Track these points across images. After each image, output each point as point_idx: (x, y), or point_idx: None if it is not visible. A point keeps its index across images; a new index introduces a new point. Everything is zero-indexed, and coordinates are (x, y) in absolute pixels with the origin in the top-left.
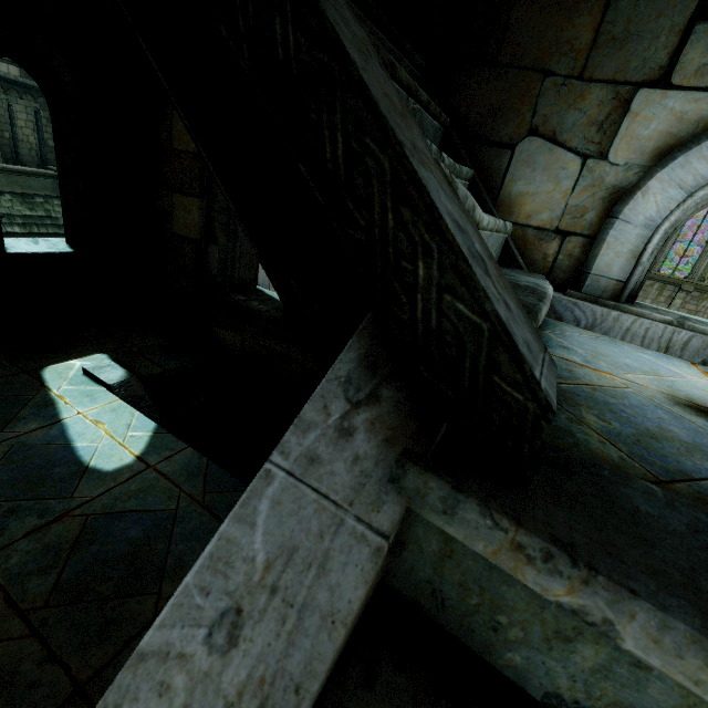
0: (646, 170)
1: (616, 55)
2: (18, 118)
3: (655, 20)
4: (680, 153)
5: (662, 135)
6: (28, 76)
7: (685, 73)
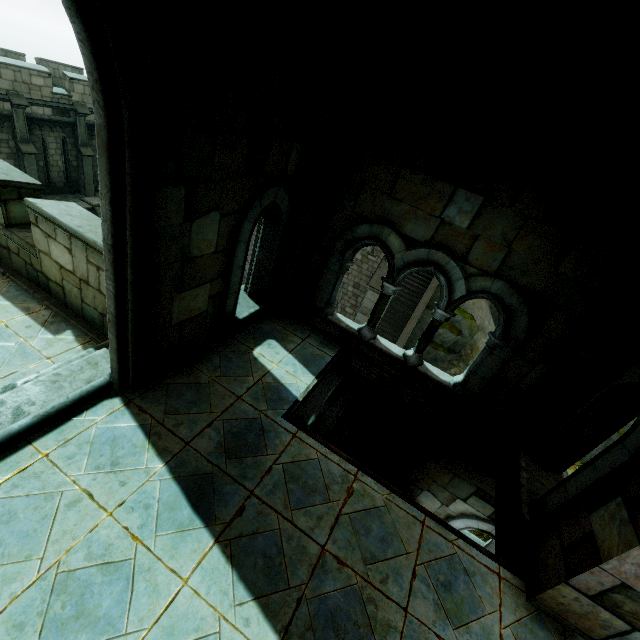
0: (458, 515)
1: (453, 489)
2: (49, 148)
3: (463, 488)
4: (466, 517)
5: (462, 510)
6: (58, 113)
7: (469, 502)
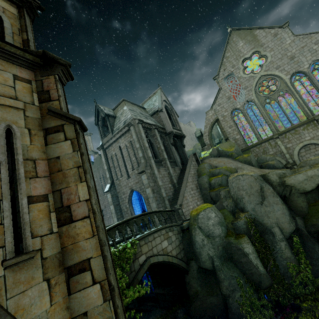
0: None
1: None
2: None
3: None
4: None
5: None
6: None
7: None
